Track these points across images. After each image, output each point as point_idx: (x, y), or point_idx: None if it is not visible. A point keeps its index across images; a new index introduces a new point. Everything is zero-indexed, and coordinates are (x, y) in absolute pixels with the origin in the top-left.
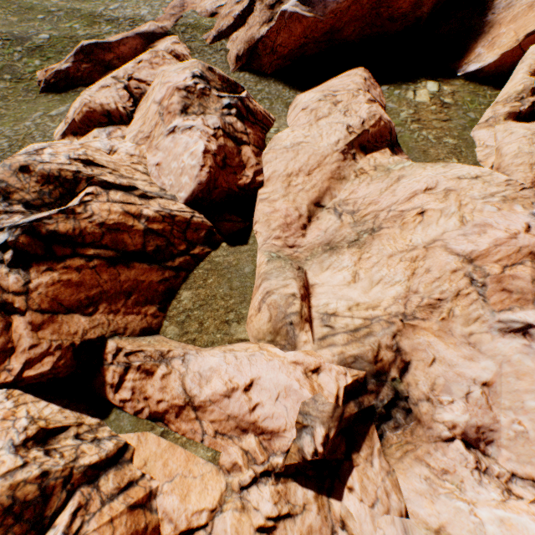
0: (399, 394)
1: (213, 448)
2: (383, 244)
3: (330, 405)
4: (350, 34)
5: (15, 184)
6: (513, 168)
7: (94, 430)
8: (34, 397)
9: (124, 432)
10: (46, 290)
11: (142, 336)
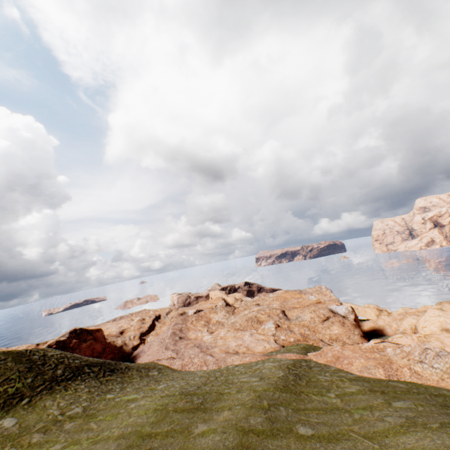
0: None
1: None
2: None
3: None
4: None
5: None
6: None
7: None
8: None
9: None
10: None
11: None
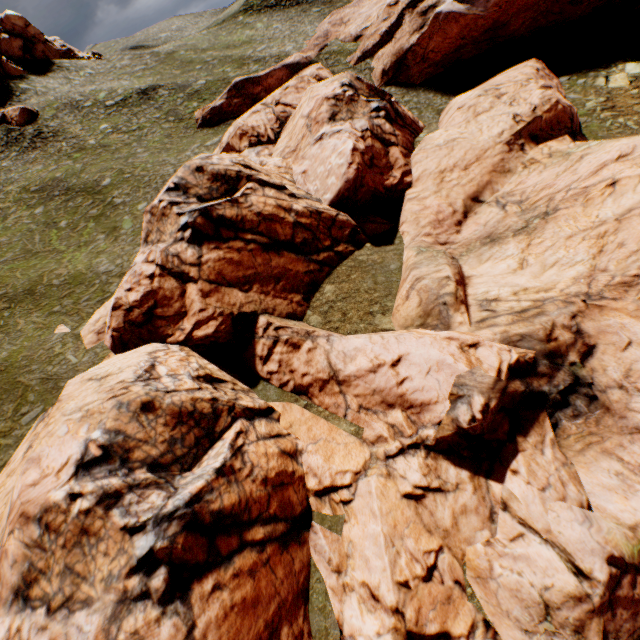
0: (579, 381)
1: (356, 424)
2: (559, 226)
3: (490, 378)
4: (518, 28)
5: (192, 181)
6: None
7: (245, 391)
8: (199, 356)
9: (270, 401)
10: (213, 265)
11: (288, 319)
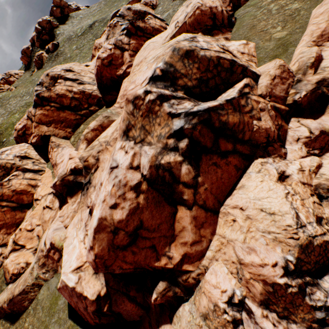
0: (90, 181)
1: None
2: None
3: (65, 172)
4: None
5: (45, 80)
6: (311, 21)
7: (40, 163)
8: (34, 149)
9: (47, 168)
10: (39, 116)
11: (62, 139)
